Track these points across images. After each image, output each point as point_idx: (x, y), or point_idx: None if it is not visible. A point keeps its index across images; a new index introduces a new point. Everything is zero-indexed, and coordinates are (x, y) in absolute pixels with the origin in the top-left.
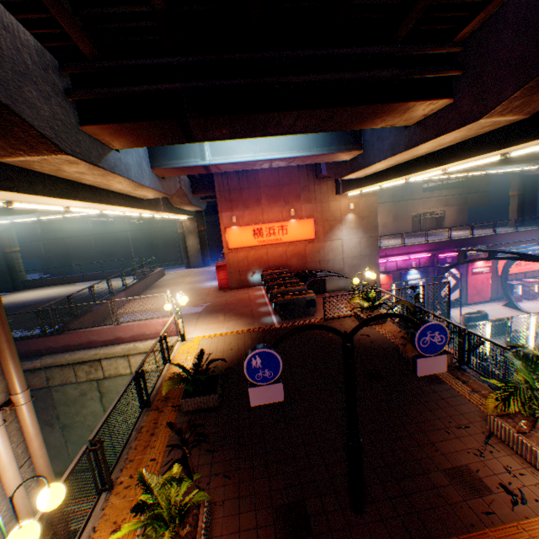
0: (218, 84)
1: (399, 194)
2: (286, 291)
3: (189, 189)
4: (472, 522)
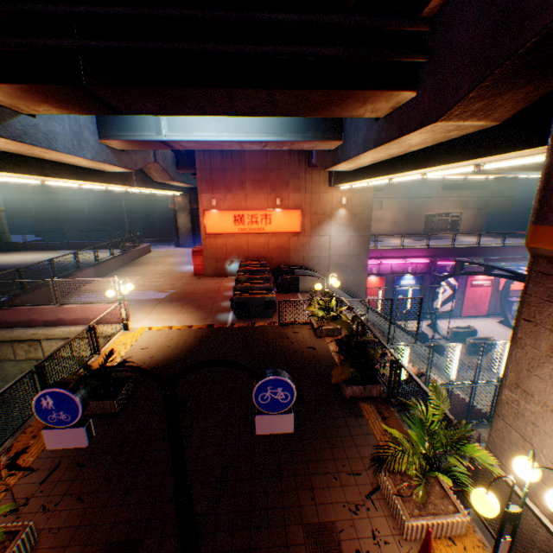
0: (116, 45)
1: (415, 190)
2: (251, 288)
3: (172, 163)
4: None
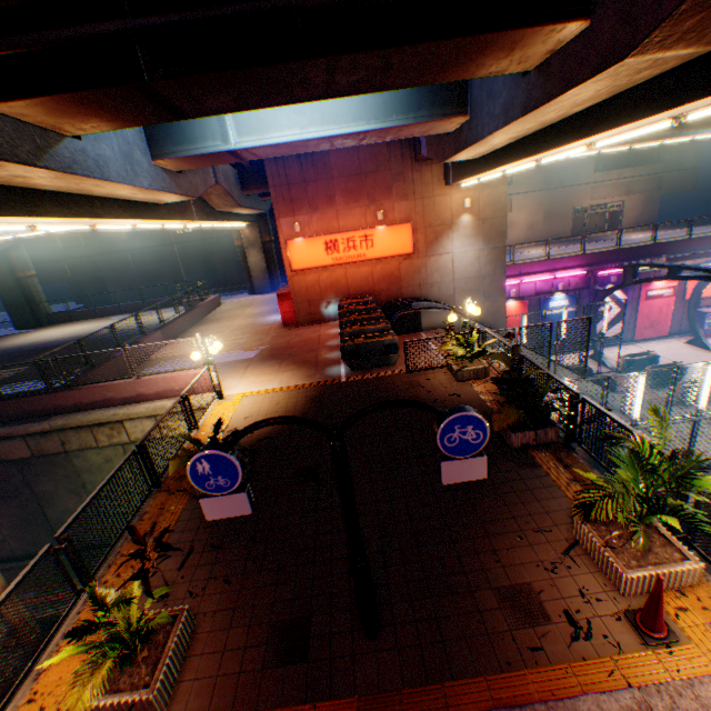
0: (182, 18)
1: (557, 177)
2: (362, 332)
3: (236, 183)
4: (510, 660)
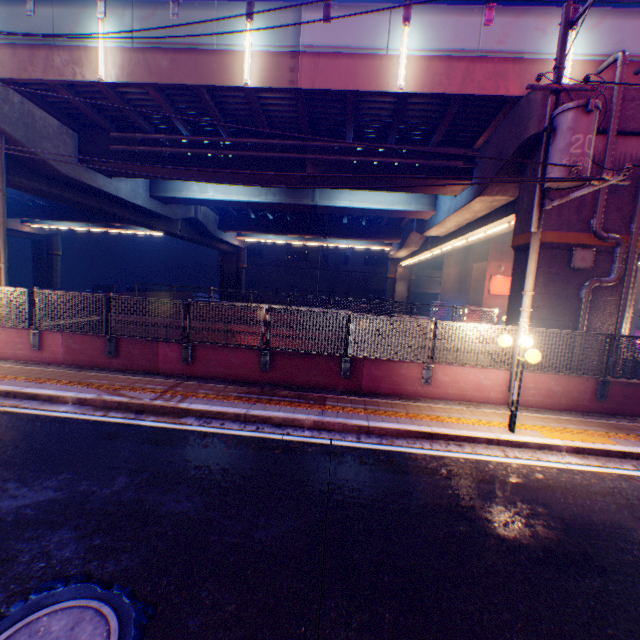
0: None
1: None
2: None
3: None
4: None
